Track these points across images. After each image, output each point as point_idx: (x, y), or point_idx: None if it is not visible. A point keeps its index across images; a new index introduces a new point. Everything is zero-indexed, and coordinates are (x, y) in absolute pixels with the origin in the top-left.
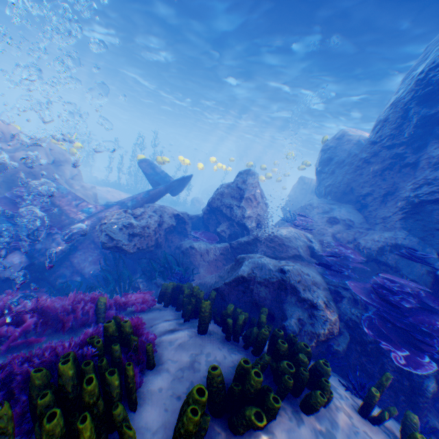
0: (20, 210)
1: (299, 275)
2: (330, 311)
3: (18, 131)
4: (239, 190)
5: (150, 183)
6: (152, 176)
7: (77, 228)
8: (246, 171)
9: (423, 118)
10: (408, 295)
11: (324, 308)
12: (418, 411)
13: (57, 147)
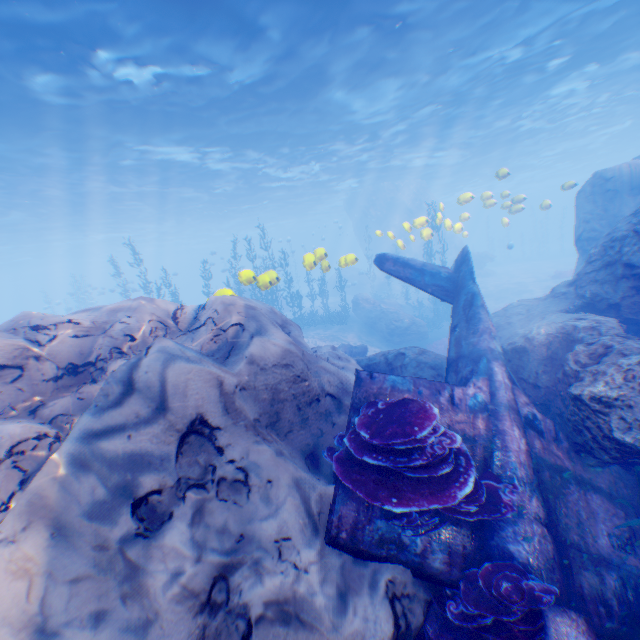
0: (443, 489)
1: None
2: None
3: (175, 305)
4: None
5: (429, 293)
6: (419, 279)
7: (514, 457)
8: None
9: None
10: None
11: None
12: None
13: (257, 302)
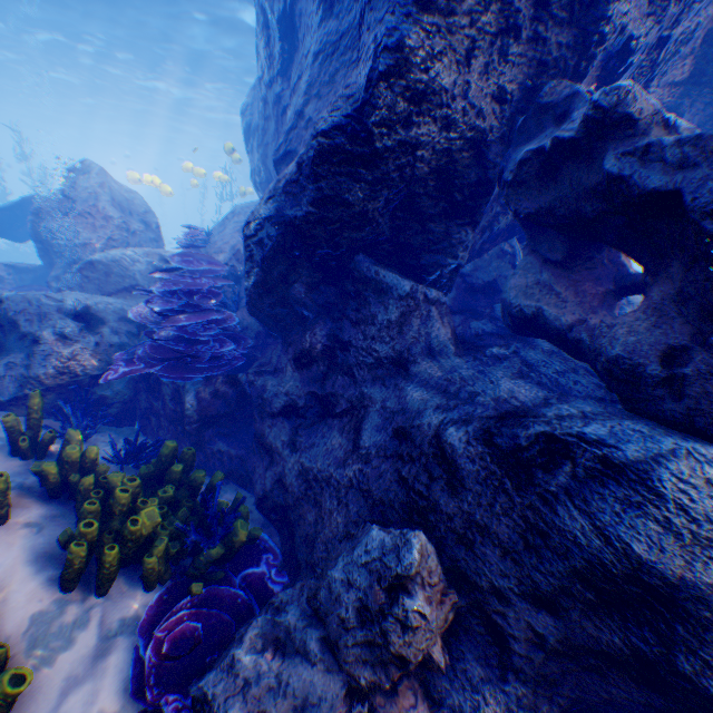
0: None
1: (29, 303)
2: (69, 343)
3: None
4: (69, 202)
5: None
6: None
7: None
8: (79, 166)
9: (279, 20)
10: (176, 296)
11: (51, 340)
12: (194, 438)
13: None
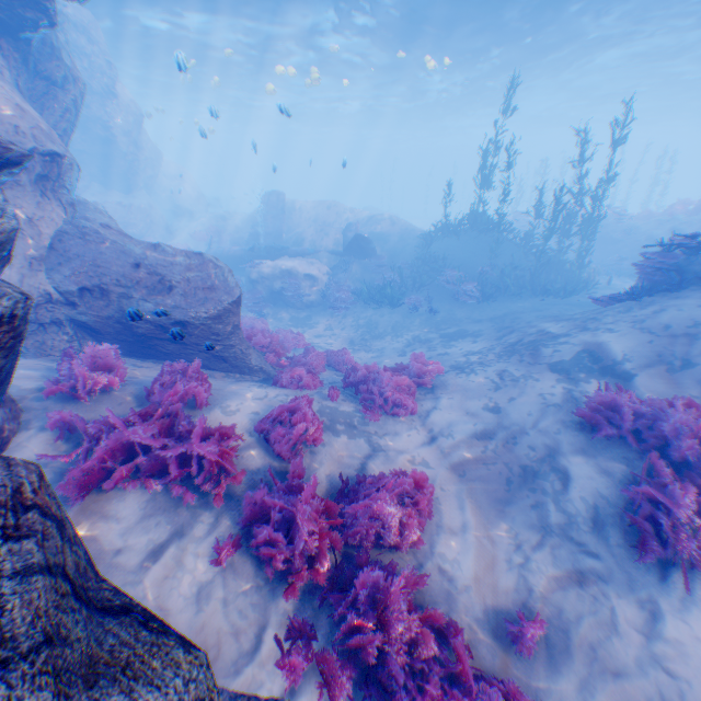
0: None
1: None
2: None
3: None
4: None
5: None
6: None
7: None
8: None
9: None
10: None
11: None
12: None
13: None
